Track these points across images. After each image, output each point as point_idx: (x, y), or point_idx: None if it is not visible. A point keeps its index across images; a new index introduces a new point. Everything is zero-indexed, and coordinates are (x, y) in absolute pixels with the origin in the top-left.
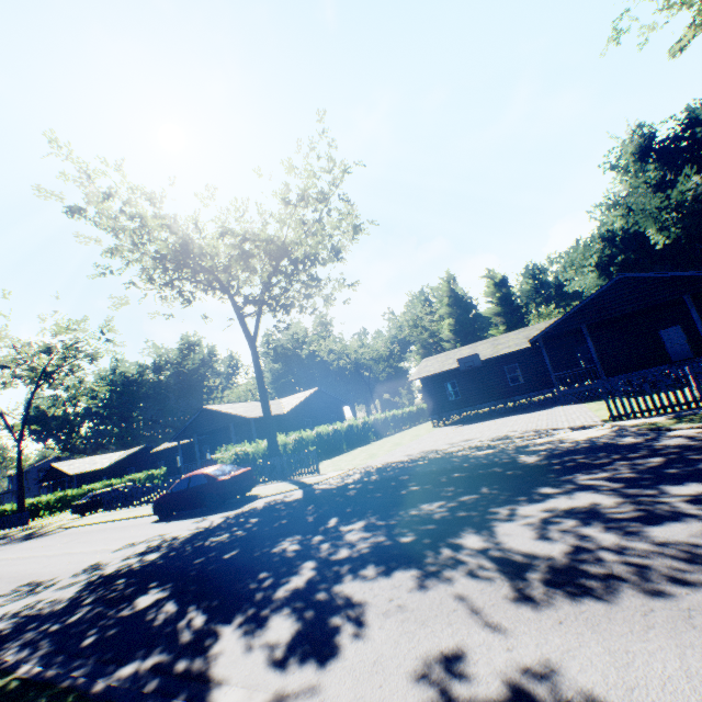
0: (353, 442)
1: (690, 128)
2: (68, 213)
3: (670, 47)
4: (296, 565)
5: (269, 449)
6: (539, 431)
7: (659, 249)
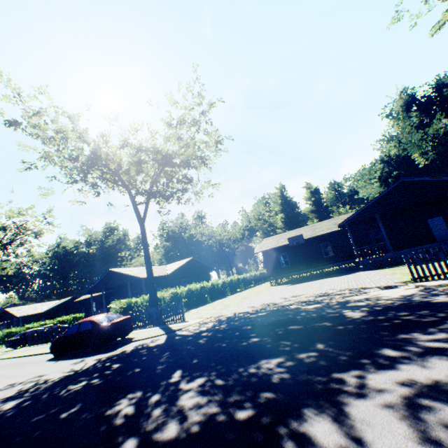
0: (215, 296)
1: (438, 90)
2: (6, 124)
3: (432, 27)
4: (114, 445)
5: (150, 300)
6: (352, 289)
7: (420, 168)
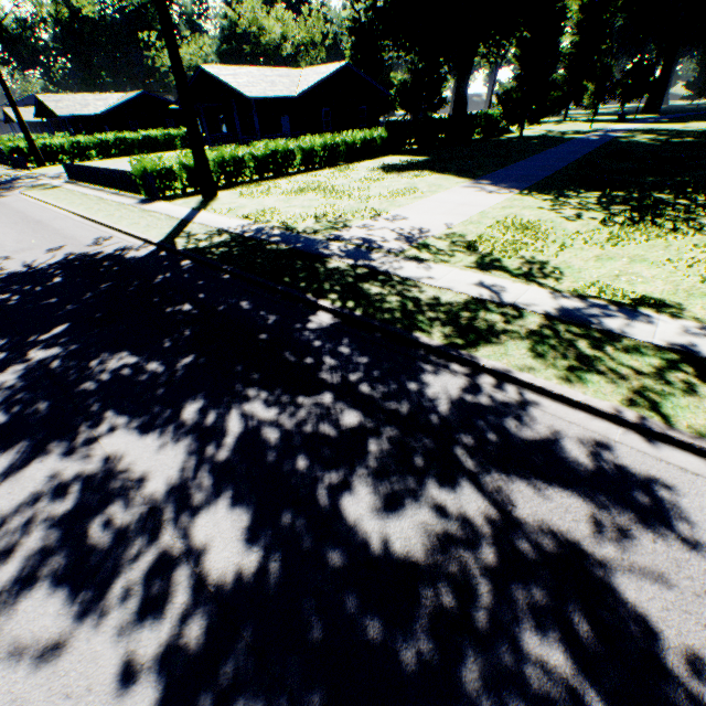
0: (149, 150)
1: None
2: None
3: None
4: None
5: (30, 149)
6: None
7: None
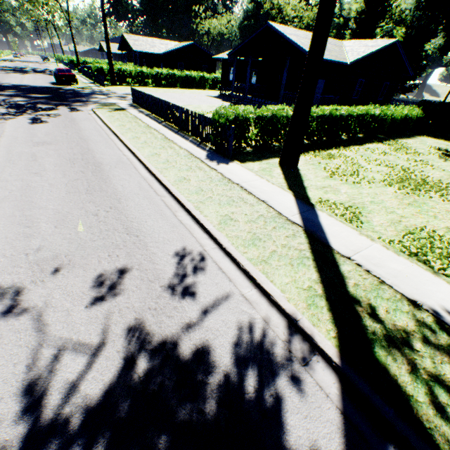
0: (187, 86)
1: None
2: None
3: None
4: None
5: (109, 70)
6: None
7: None
